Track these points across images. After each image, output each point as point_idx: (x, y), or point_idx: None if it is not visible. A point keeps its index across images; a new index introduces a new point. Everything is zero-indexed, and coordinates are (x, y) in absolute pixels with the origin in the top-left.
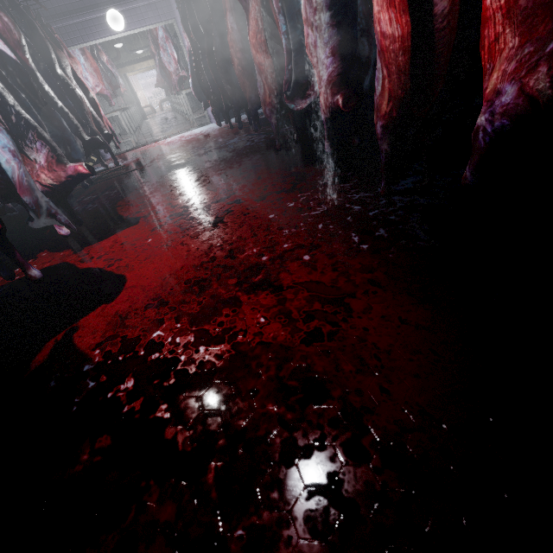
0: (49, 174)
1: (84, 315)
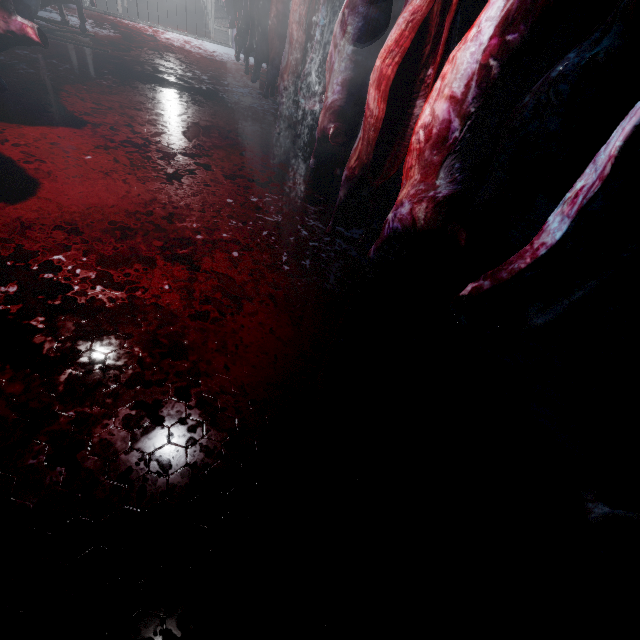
0: None
1: None
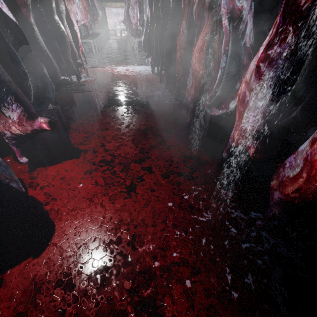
0: (17, 128)
1: (10, 266)
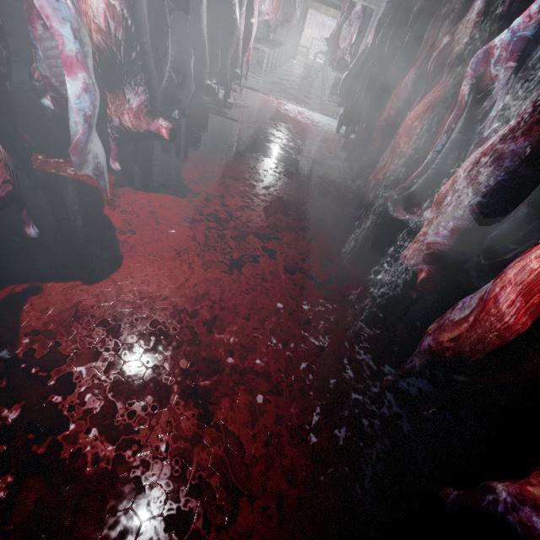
0: (131, 119)
1: (55, 279)
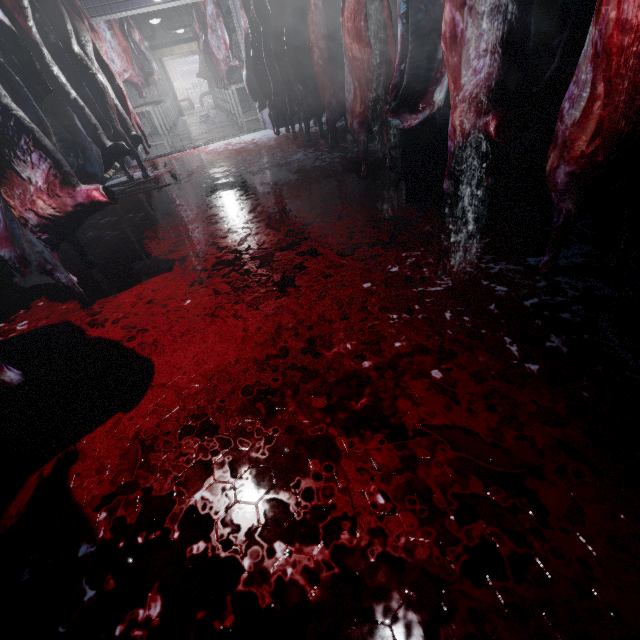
0: (49, 202)
1: (87, 430)
